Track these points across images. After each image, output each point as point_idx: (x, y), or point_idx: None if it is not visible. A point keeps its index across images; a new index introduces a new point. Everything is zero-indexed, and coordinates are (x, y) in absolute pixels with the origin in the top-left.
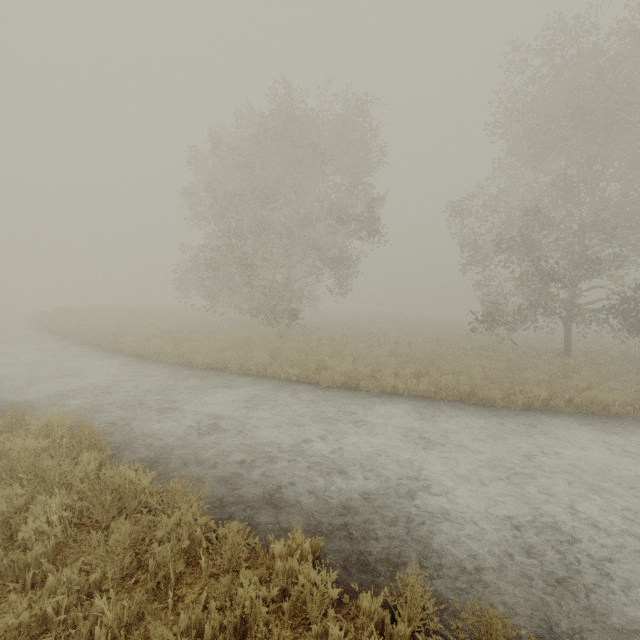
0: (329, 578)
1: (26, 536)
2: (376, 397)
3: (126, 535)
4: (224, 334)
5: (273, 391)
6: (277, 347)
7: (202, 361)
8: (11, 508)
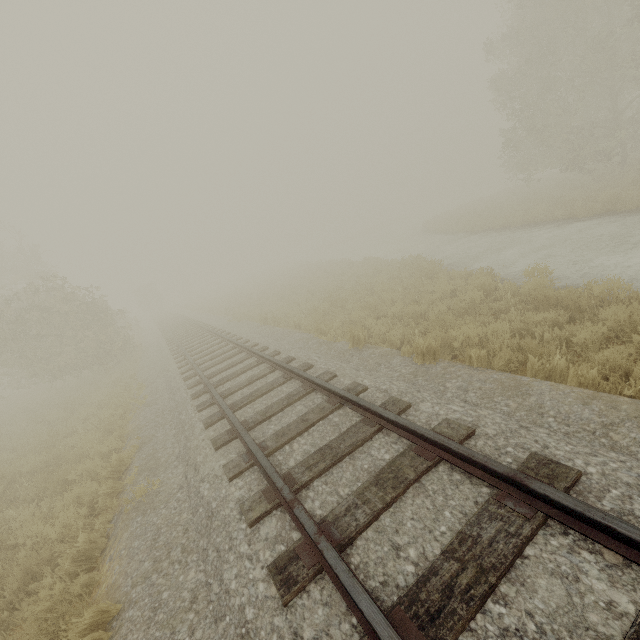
0: (461, 274)
1: (401, 276)
2: (624, 214)
3: (418, 272)
4: (535, 198)
5: (533, 230)
6: (563, 196)
7: (497, 224)
8: (399, 273)
